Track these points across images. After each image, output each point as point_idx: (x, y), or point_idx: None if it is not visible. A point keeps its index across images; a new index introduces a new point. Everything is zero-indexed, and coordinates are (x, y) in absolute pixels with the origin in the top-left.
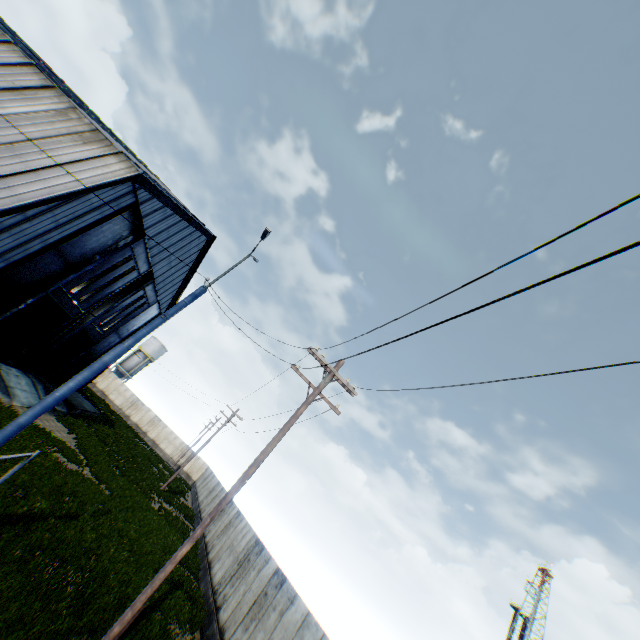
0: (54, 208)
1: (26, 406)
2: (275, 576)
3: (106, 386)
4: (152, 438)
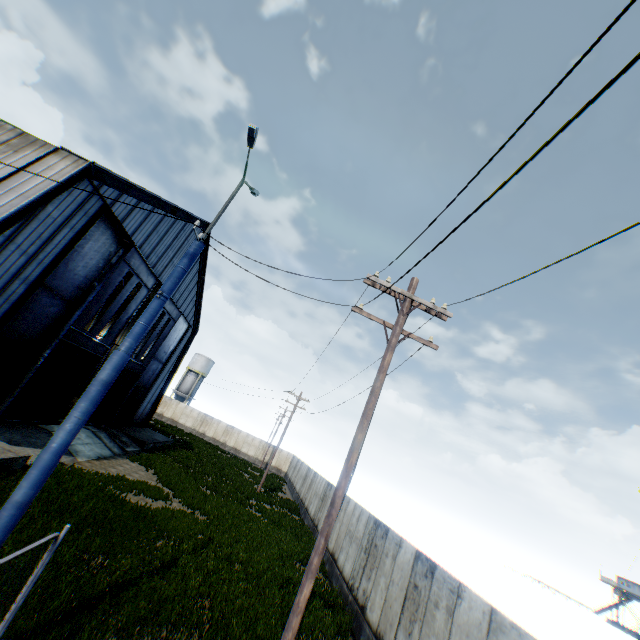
0: (13, 237)
1: (93, 459)
2: (419, 563)
3: (172, 413)
4: (232, 446)
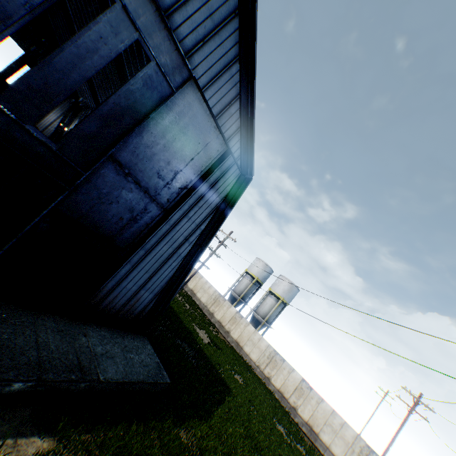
0: None
1: None
2: None
3: (238, 335)
4: (305, 419)
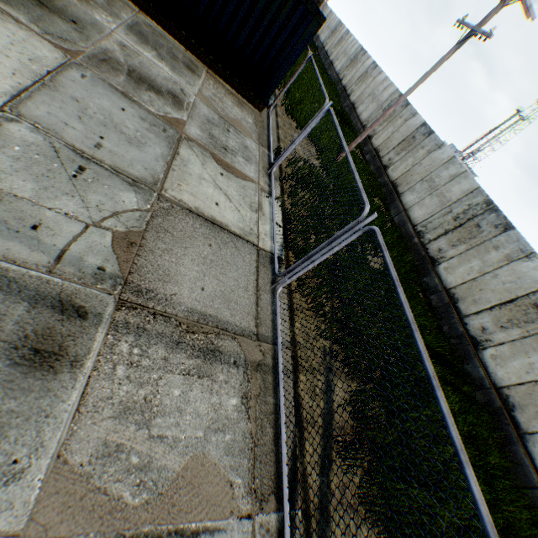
0: None
1: None
2: (346, 33)
3: None
4: None
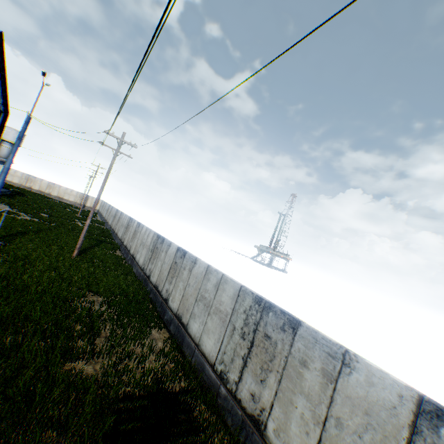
0: None
1: None
2: (137, 225)
3: None
4: (56, 196)
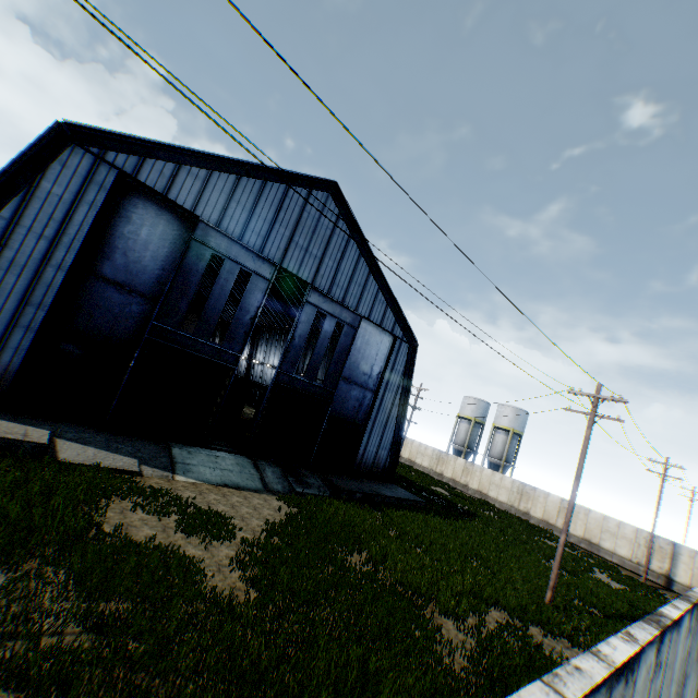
0: (18, 221)
1: (210, 484)
2: None
3: (477, 483)
4: (579, 536)
